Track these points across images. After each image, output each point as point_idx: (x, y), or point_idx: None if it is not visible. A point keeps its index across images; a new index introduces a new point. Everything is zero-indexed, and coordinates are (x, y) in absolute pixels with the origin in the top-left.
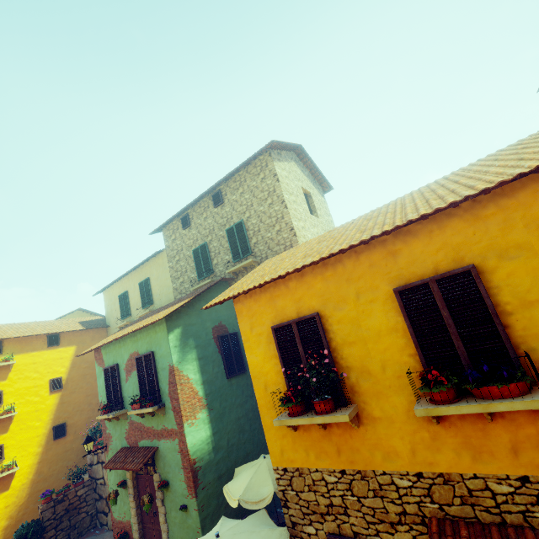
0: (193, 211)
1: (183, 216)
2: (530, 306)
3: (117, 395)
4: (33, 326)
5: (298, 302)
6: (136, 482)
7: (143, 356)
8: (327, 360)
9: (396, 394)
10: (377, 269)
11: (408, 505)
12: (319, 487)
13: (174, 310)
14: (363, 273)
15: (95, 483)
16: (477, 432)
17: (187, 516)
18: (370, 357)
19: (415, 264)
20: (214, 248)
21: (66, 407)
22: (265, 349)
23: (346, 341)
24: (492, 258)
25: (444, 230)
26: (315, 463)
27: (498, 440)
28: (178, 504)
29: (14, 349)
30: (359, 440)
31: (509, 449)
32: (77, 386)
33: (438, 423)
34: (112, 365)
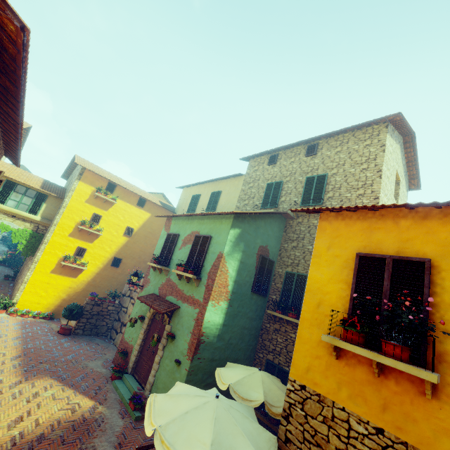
0: (283, 153)
1: (273, 155)
2: None
3: (168, 255)
4: (134, 187)
5: (404, 242)
6: (151, 322)
7: (202, 236)
8: (428, 308)
9: None
10: None
11: None
12: (338, 426)
13: (245, 212)
14: None
15: (120, 308)
16: None
17: (177, 370)
18: None
19: None
20: (287, 188)
21: (127, 250)
22: (336, 271)
23: None
24: None
25: None
26: (344, 401)
27: None
28: (174, 356)
29: (119, 195)
30: (422, 412)
31: None
32: (138, 241)
33: None
34: (175, 233)
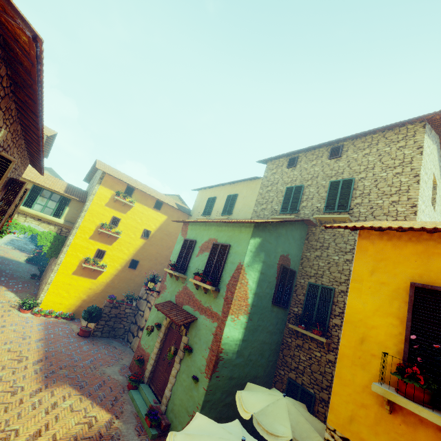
0: (304, 156)
1: (292, 157)
2: None
3: (185, 262)
4: (152, 190)
5: None
6: (167, 331)
7: (220, 245)
8: None
9: None
10: None
11: None
12: None
13: (266, 221)
14: None
15: (137, 311)
16: None
17: (194, 387)
18: None
19: None
20: (308, 193)
21: (144, 252)
22: (383, 302)
23: None
24: None
25: None
26: None
27: None
28: (191, 371)
29: (137, 198)
30: None
31: None
32: (155, 243)
33: None
34: (192, 239)
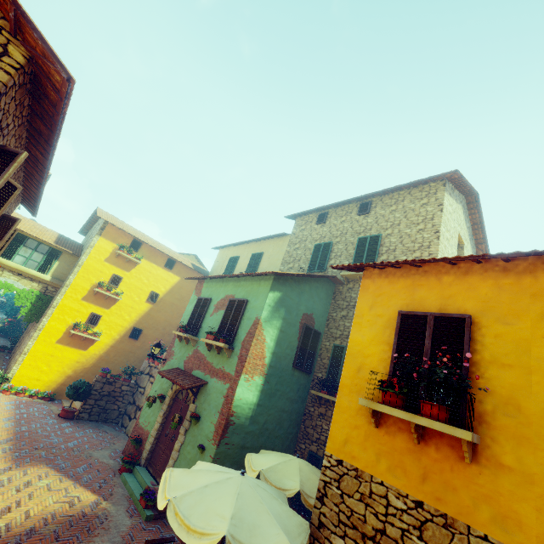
0: (334, 212)
1: (322, 213)
2: None
3: (197, 323)
4: (163, 246)
5: (446, 299)
6: (172, 403)
7: (237, 300)
8: (466, 364)
9: None
10: None
11: None
12: (376, 503)
13: (286, 273)
14: None
15: (136, 389)
16: None
17: (200, 458)
18: (530, 391)
19: None
20: (337, 250)
21: (149, 319)
22: (378, 332)
23: (498, 360)
24: None
25: None
26: (383, 474)
27: None
28: (198, 441)
29: (145, 254)
30: (462, 479)
31: None
32: (164, 309)
33: None
34: (207, 298)
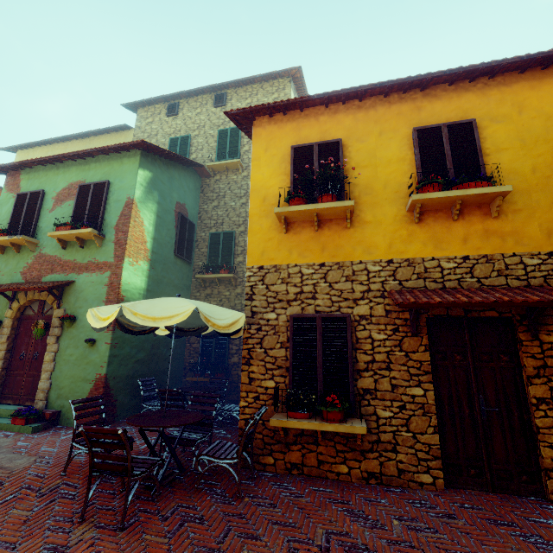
0: (186, 103)
1: (172, 103)
2: (500, 152)
3: (28, 225)
4: None
5: (324, 133)
6: (18, 324)
7: (93, 184)
8: (345, 165)
9: (390, 204)
10: (403, 117)
11: (373, 284)
12: (294, 279)
13: (157, 147)
14: (391, 118)
15: None
16: (443, 229)
17: (91, 351)
18: (377, 178)
19: (433, 117)
20: (197, 144)
21: None
22: (276, 167)
23: (359, 165)
24: (486, 121)
25: (460, 98)
26: (296, 260)
27: (456, 234)
28: (82, 339)
29: None
30: (346, 239)
31: (461, 239)
32: None
33: (418, 220)
34: (35, 191)
